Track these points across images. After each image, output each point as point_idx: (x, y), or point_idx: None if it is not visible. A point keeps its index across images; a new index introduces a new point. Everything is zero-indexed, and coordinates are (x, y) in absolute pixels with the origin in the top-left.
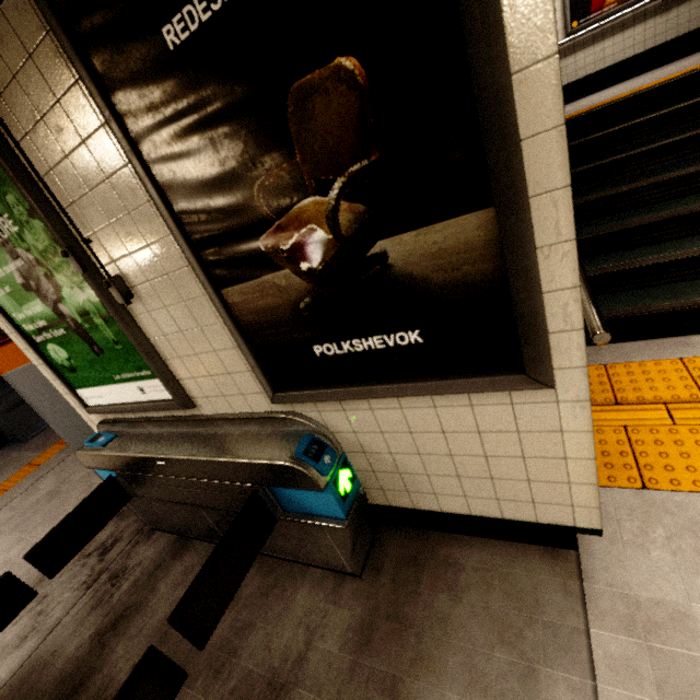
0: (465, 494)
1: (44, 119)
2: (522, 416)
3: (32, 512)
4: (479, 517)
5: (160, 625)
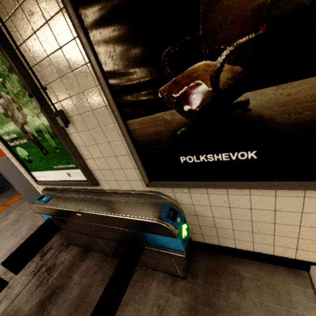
0: (253, 241)
1: (21, 6)
2: (308, 204)
3: (5, 230)
4: (258, 253)
5: (75, 299)
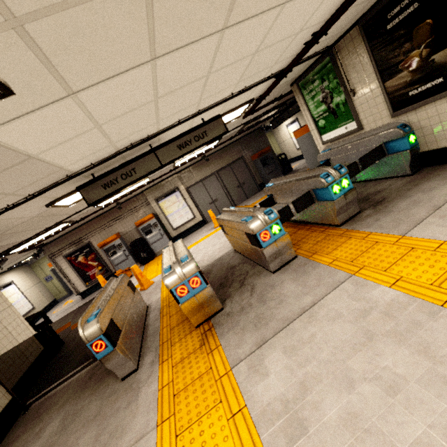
0: None
1: (349, 53)
2: None
3: None
4: None
5: None
